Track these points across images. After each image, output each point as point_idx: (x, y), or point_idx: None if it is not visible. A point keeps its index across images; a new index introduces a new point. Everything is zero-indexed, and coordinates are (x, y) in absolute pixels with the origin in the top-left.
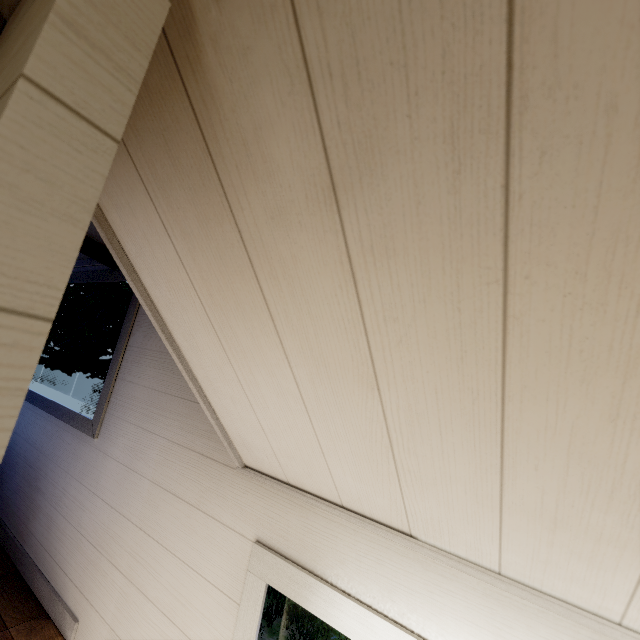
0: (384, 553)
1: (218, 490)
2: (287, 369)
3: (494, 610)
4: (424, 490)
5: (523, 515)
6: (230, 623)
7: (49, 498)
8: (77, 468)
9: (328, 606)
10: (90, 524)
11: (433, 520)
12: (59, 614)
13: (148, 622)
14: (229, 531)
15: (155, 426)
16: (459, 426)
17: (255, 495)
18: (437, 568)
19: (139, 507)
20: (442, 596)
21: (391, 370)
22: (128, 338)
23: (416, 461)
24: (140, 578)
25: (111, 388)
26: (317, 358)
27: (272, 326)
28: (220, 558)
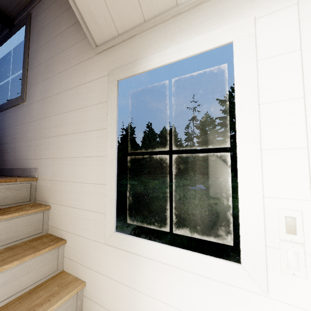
0: (167, 28)
1: (88, 70)
2: None
3: (217, 7)
4: None
5: None
6: (105, 110)
7: (10, 142)
8: (19, 120)
9: (146, 64)
10: (32, 133)
11: None
12: (28, 172)
13: (69, 142)
14: (96, 80)
15: (52, 73)
16: None
17: (105, 57)
18: (191, 13)
19: (53, 108)
20: (195, 21)
21: None
22: (28, 51)
23: None
24: (61, 131)
25: (26, 76)
26: None
27: None
28: (95, 93)
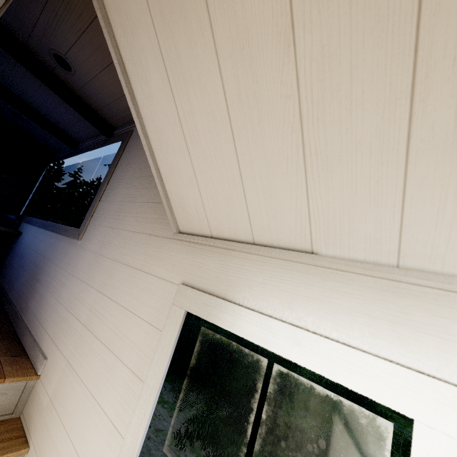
0: (287, 274)
1: (158, 255)
2: (216, 73)
3: (390, 302)
4: (329, 176)
5: (431, 156)
6: (153, 346)
7: (44, 283)
8: (64, 261)
9: (234, 319)
10: (66, 295)
11: (335, 218)
12: (35, 355)
13: (94, 353)
14: (162, 281)
15: (120, 224)
16: (371, 47)
17: (185, 253)
18: (335, 277)
19: (100, 277)
20: (338, 298)
21: (308, 3)
22: (111, 175)
23: (324, 134)
24: (93, 324)
25: (95, 207)
26: (242, 37)
27: (207, 18)
28: (152, 301)
